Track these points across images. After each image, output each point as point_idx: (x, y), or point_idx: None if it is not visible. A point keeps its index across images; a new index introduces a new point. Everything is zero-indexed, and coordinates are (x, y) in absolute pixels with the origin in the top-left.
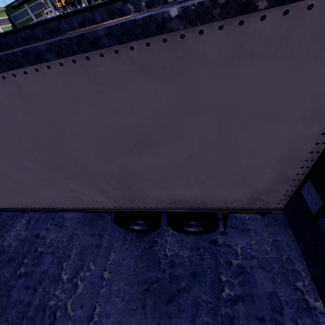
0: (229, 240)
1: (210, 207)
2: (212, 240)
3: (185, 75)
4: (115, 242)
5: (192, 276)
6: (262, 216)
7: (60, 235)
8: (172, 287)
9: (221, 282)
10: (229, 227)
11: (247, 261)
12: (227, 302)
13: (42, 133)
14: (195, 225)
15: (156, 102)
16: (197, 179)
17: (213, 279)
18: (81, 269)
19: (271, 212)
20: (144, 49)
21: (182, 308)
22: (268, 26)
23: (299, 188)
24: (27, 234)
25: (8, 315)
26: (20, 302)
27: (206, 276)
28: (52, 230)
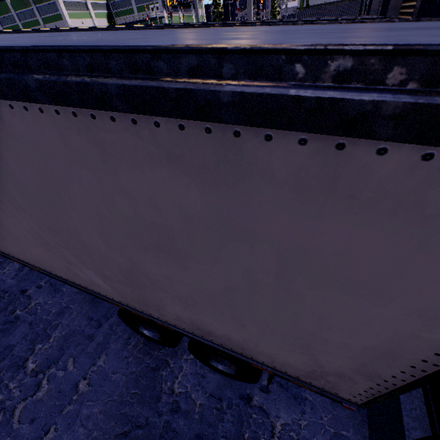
0: (269, 405)
1: (250, 356)
2: (245, 394)
3: (234, 187)
4: (113, 341)
5: None
6: None
7: (50, 302)
8: None
9: None
10: (277, 384)
11: None
12: None
13: (32, 184)
14: (228, 362)
15: (186, 205)
16: (235, 318)
17: None
18: (55, 363)
19: (339, 401)
20: (176, 131)
21: None
22: (389, 167)
23: (392, 394)
24: (12, 284)
25: None
26: None
27: None
28: (44, 290)
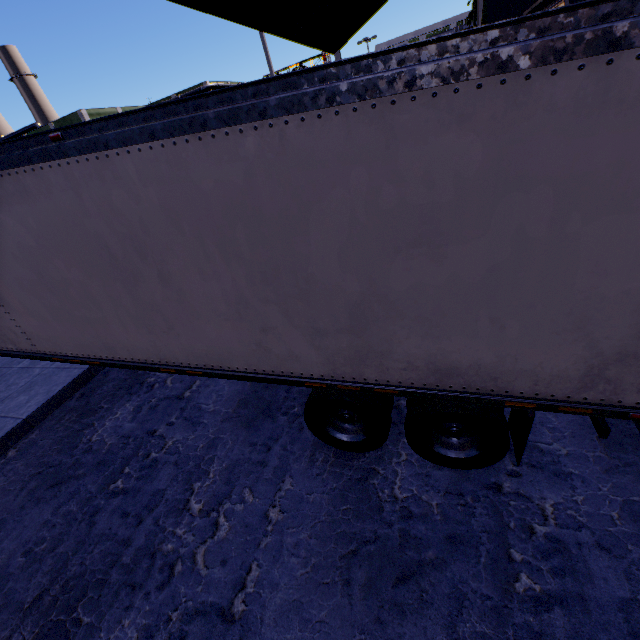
0: (527, 489)
1: (503, 391)
2: (490, 483)
3: (517, 129)
4: (293, 461)
5: (449, 542)
6: (601, 437)
7: (192, 437)
8: (406, 556)
9: (512, 562)
10: (526, 465)
11: (567, 532)
12: (527, 602)
13: (275, 212)
14: (458, 445)
15: (464, 168)
16: (492, 319)
17: (494, 554)
18: (227, 497)
19: (625, 414)
20: (473, 92)
21: (428, 598)
22: None
23: None
24: (133, 428)
25: (87, 555)
26: (110, 537)
27: (479, 546)
28: (179, 426)
